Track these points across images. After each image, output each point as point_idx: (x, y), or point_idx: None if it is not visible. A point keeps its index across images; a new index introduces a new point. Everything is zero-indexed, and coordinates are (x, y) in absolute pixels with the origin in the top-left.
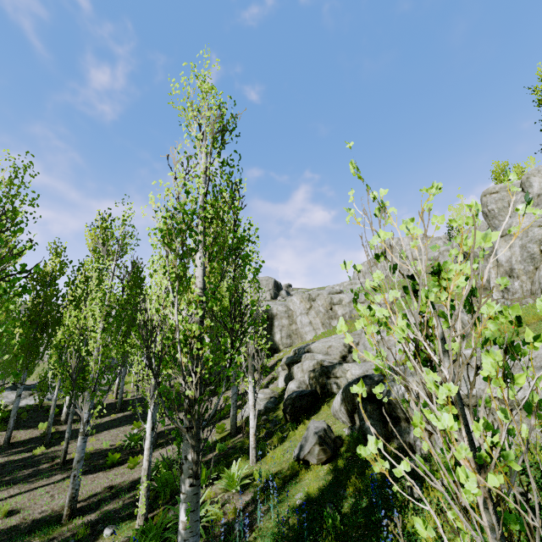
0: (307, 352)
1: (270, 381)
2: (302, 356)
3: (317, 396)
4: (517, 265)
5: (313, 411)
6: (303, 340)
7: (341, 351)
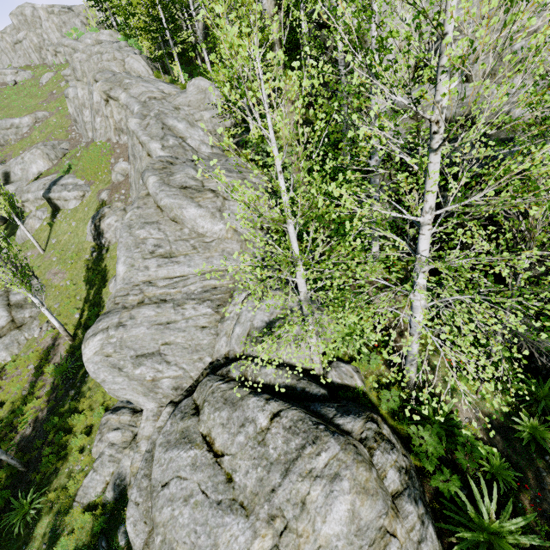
0: None
1: None
2: None
3: None
4: (76, 118)
5: None
6: None
7: (2, 178)
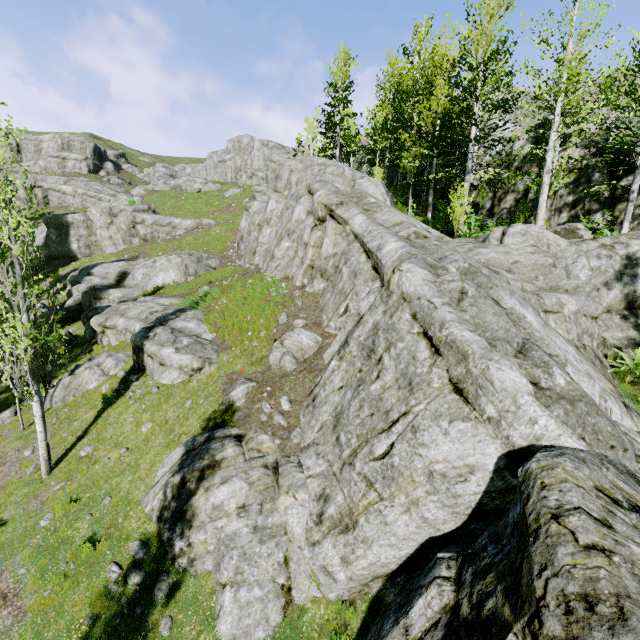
0: (89, 275)
1: (59, 291)
2: (82, 278)
3: (82, 311)
4: (245, 235)
5: (78, 320)
6: (103, 252)
7: (116, 277)
